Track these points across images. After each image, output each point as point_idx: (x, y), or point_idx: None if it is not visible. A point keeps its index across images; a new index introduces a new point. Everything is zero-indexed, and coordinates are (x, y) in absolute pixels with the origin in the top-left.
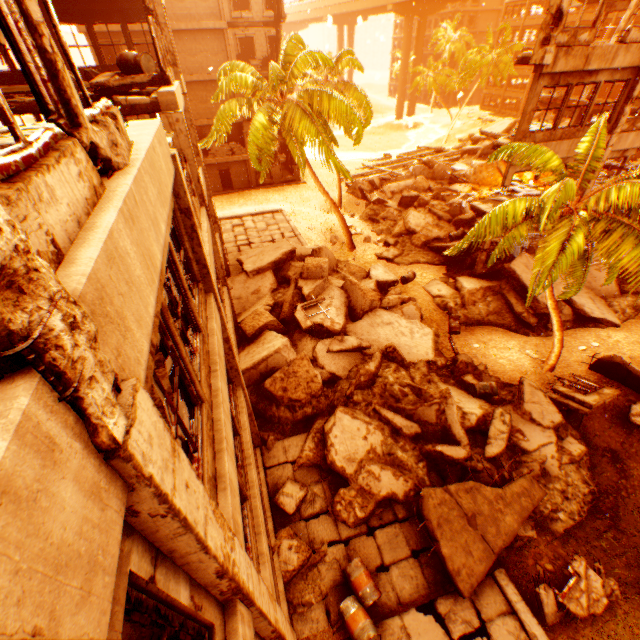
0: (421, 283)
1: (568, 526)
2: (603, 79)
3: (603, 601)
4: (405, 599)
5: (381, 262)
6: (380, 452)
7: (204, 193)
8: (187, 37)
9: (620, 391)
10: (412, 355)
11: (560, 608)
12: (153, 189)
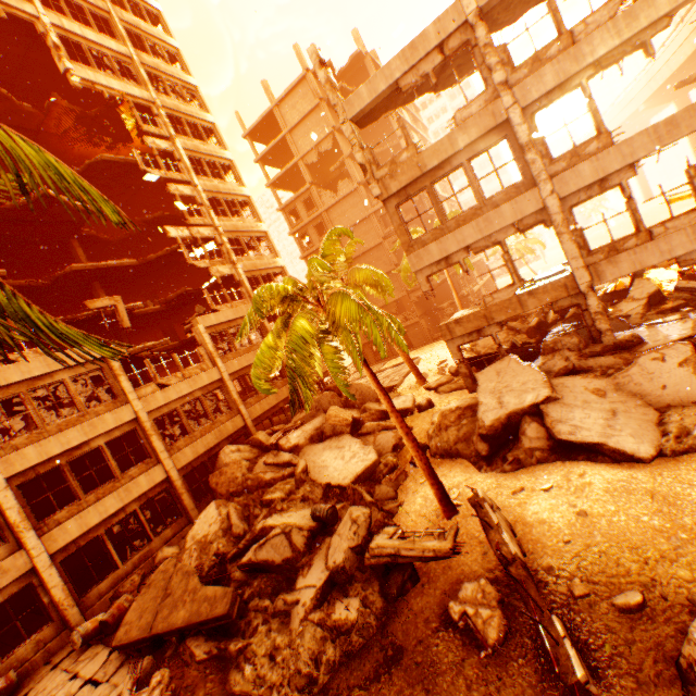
0: (437, 410)
1: (245, 688)
2: (464, 159)
3: None
4: None
5: (429, 392)
6: (209, 539)
7: (219, 359)
8: (362, 258)
9: (446, 547)
10: (329, 477)
11: None
12: (40, 364)
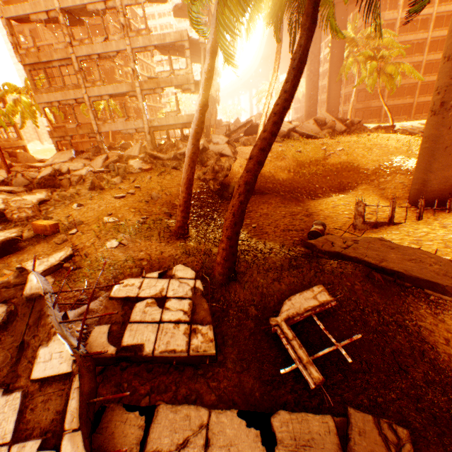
0: None
1: None
2: (58, 65)
3: None
4: None
5: None
6: None
7: None
8: None
9: None
10: None
11: None
12: None
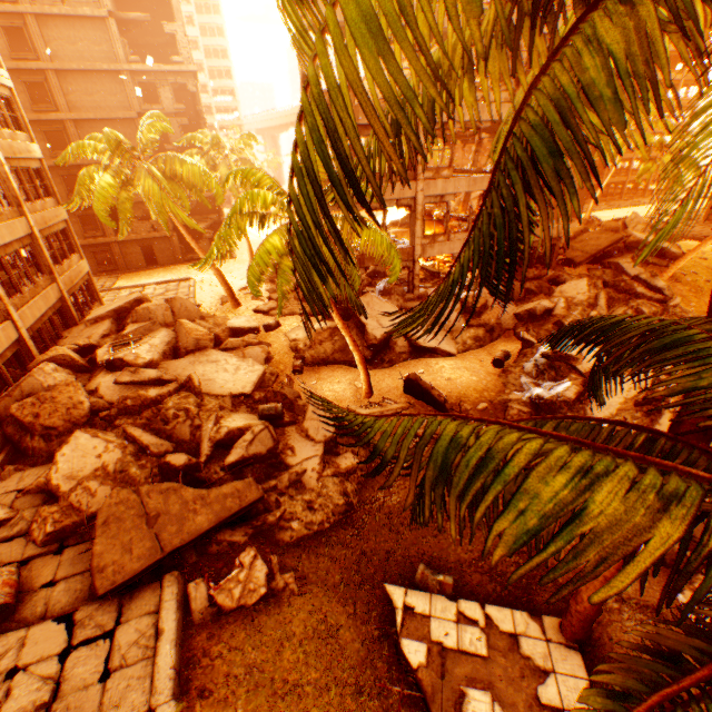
0: (286, 330)
1: (301, 535)
2: None
3: (262, 591)
4: (54, 613)
5: (258, 315)
6: (112, 470)
7: None
8: (98, 125)
9: (408, 405)
10: (225, 388)
11: (215, 604)
12: None
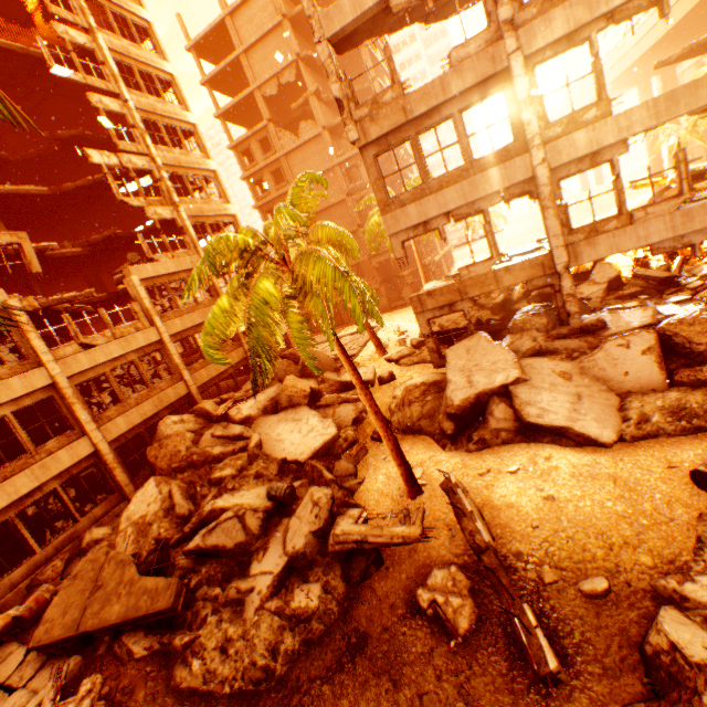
0: (399, 384)
1: (193, 685)
2: (455, 110)
3: None
4: None
5: (390, 364)
6: (148, 520)
7: (157, 318)
8: (323, 215)
9: (416, 534)
10: (285, 452)
11: None
12: None
